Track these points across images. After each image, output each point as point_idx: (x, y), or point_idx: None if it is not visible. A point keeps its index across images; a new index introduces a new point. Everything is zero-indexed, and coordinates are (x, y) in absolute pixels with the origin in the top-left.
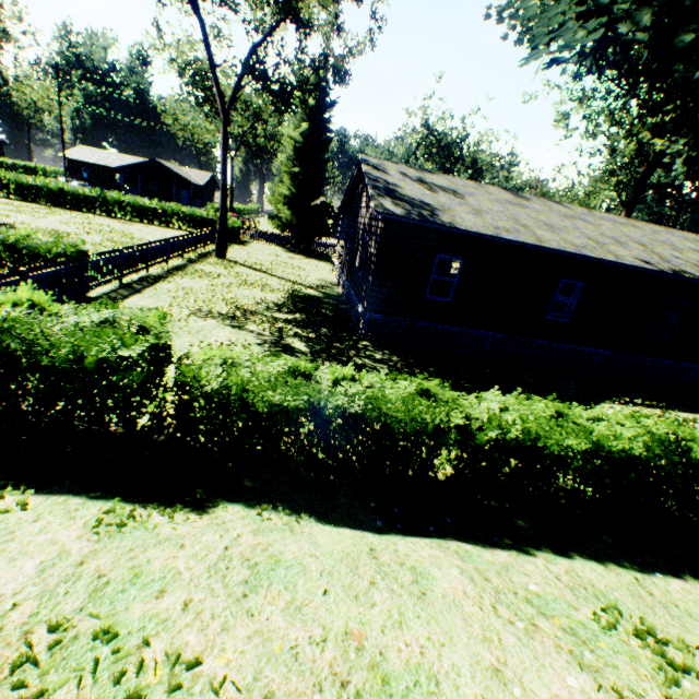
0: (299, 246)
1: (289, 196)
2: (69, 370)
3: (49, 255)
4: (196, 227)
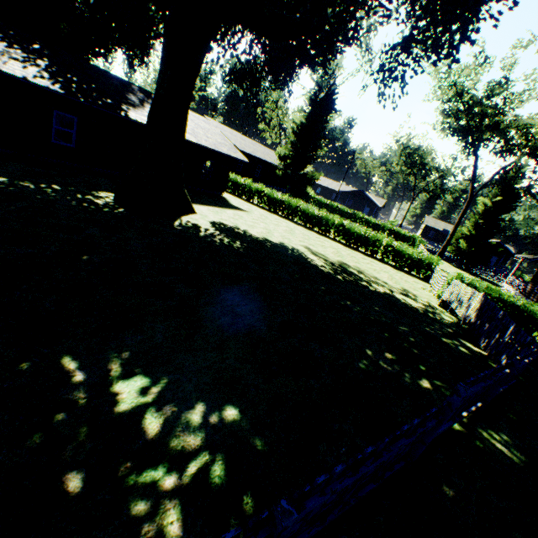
0: (460, 264)
1: (468, 235)
2: (535, 320)
3: (430, 263)
4: (396, 238)
